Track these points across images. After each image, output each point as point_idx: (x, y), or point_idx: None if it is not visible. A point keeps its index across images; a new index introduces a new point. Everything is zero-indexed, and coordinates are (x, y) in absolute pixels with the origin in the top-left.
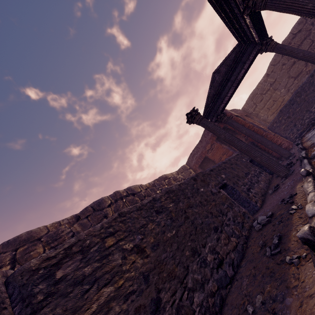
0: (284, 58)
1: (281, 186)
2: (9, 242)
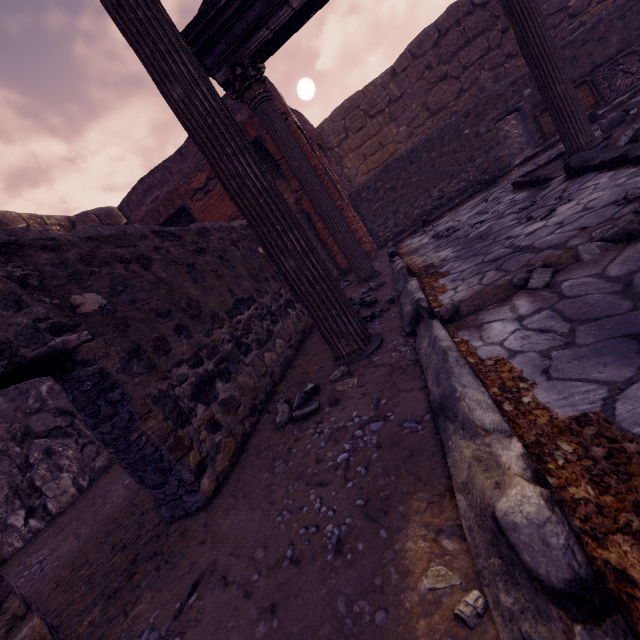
0: (436, 53)
1: (324, 412)
2: None
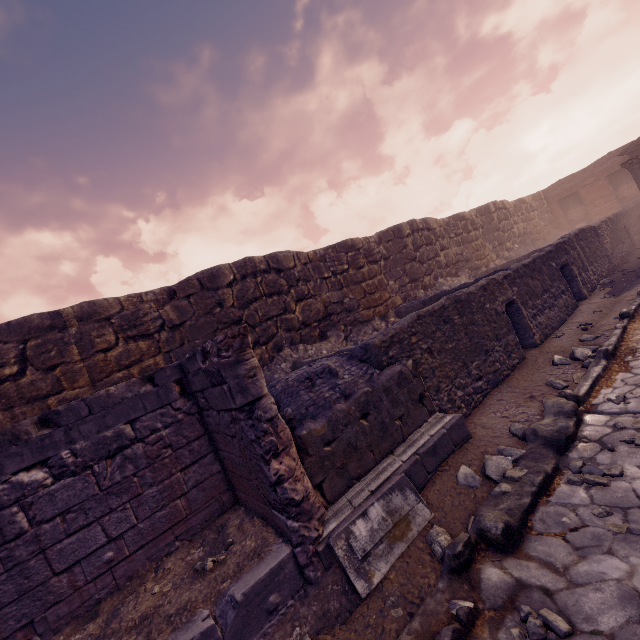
0: None
1: None
2: (457, 215)
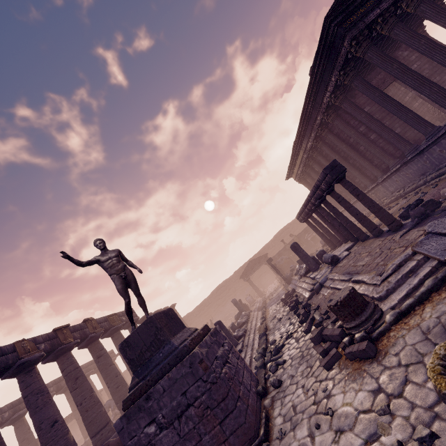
0: None
1: None
2: None
